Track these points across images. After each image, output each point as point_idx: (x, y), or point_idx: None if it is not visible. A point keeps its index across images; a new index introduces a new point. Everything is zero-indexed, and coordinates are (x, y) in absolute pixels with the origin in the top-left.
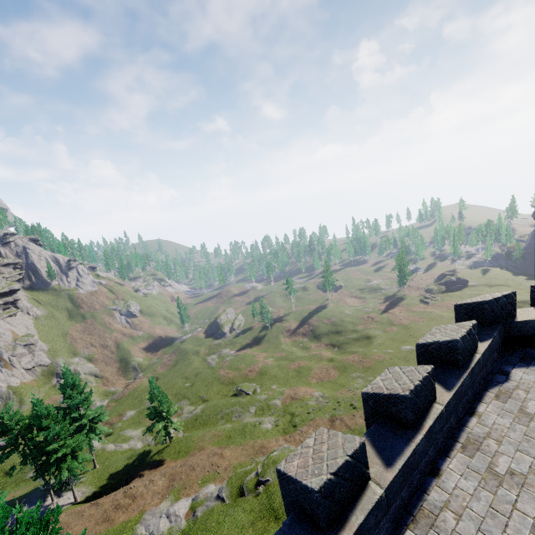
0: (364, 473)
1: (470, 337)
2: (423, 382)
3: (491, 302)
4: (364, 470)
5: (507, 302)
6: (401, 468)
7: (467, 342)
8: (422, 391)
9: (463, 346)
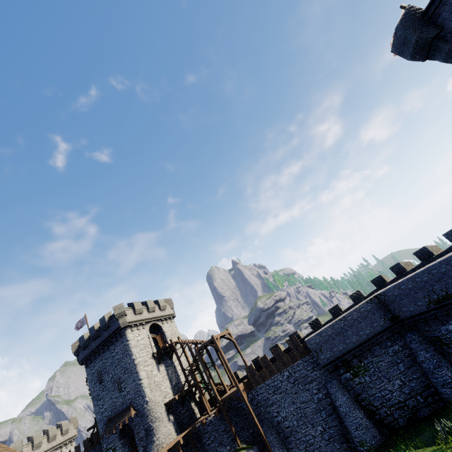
0: (319, 323)
1: (355, 294)
2: (333, 307)
3: (372, 281)
4: (319, 322)
5: (379, 279)
6: (326, 322)
7: (354, 296)
8: (334, 309)
9: (352, 297)
